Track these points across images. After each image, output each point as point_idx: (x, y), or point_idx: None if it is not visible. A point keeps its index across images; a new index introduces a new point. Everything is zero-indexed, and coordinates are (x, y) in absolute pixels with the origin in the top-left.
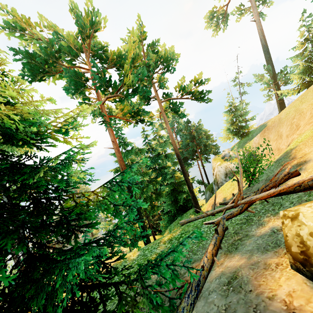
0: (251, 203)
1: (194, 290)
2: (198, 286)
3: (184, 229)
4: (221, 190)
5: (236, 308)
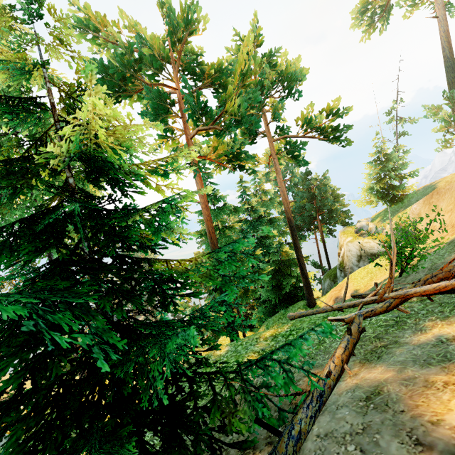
0: (405, 298)
1: (316, 401)
2: (322, 397)
3: (294, 324)
4: (350, 279)
5: (380, 429)
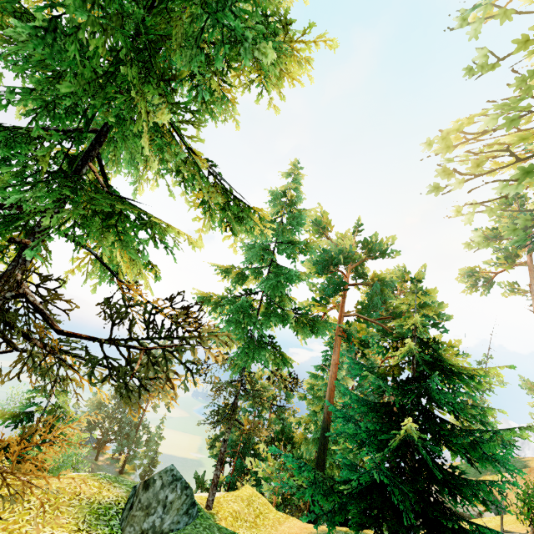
0: None
1: None
2: None
3: None
4: None
5: None
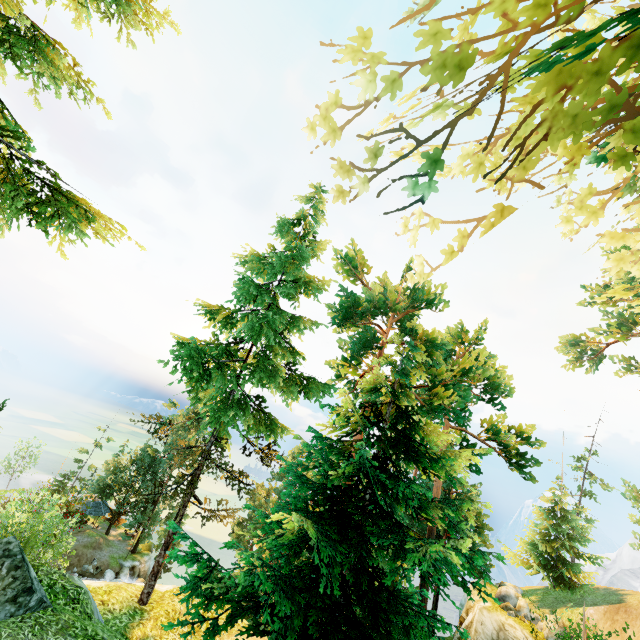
0: None
1: None
2: None
3: None
4: None
5: None
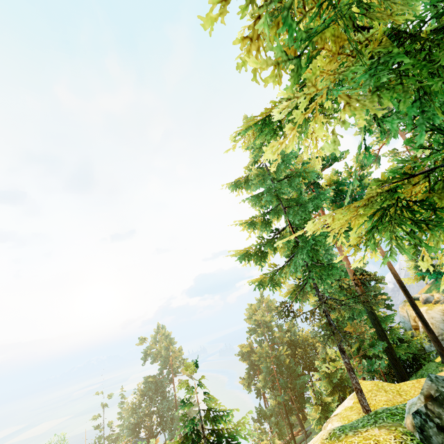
0: None
1: None
2: None
3: None
4: None
5: None
